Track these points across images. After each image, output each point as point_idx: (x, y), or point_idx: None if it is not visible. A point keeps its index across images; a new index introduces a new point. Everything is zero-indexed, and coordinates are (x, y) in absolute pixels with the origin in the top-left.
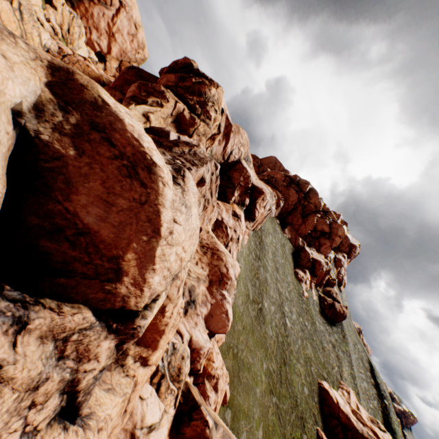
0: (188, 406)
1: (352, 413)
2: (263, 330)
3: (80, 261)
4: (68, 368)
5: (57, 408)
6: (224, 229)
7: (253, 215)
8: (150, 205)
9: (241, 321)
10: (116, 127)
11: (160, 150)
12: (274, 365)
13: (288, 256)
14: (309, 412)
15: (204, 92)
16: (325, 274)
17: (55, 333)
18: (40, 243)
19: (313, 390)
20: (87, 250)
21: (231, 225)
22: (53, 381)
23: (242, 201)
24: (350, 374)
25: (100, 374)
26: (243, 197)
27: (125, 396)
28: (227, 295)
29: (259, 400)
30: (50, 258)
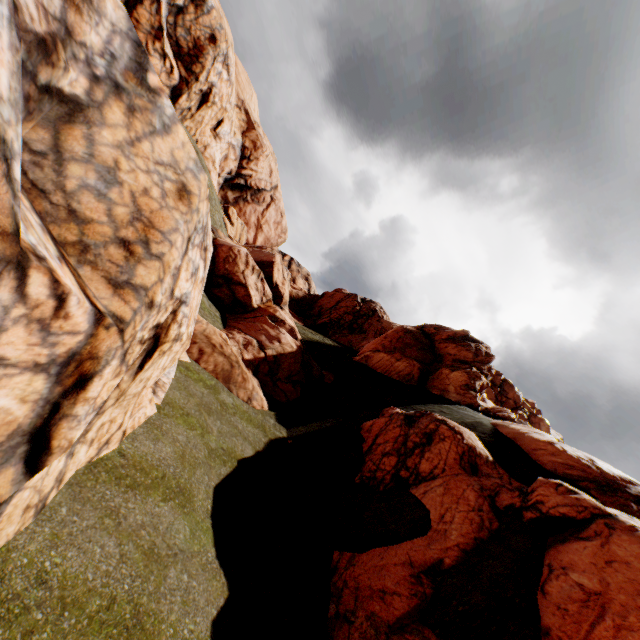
0: None
1: None
2: None
3: None
4: None
5: None
6: None
7: None
8: None
9: None
10: None
11: None
12: None
13: None
14: None
15: (490, 361)
16: None
17: None
18: None
19: None
20: None
21: None
22: None
23: None
24: None
25: None
26: None
27: None
28: None
29: None
30: None
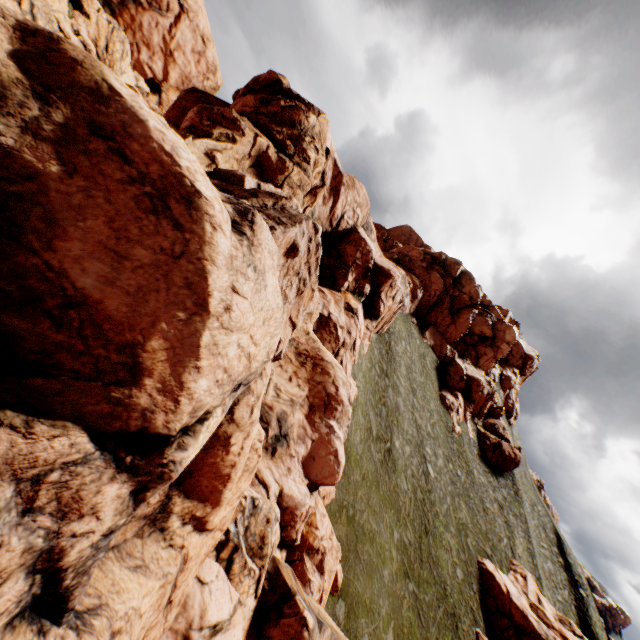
0: (277, 595)
1: (531, 608)
2: (393, 482)
3: (70, 351)
4: (42, 528)
5: (25, 598)
6: (332, 329)
7: (376, 309)
8: (190, 260)
9: (360, 467)
10: (134, 133)
11: None
12: (410, 535)
13: (430, 372)
14: (464, 606)
15: (298, 122)
16: (486, 398)
17: (18, 467)
18: (2, 320)
19: (471, 573)
20: (82, 331)
21: (343, 323)
22: (10, 550)
23: (359, 288)
24: (527, 549)
25: (105, 540)
26: (361, 282)
27: (165, 579)
28: (336, 427)
29: (388, 587)
30: (18, 344)
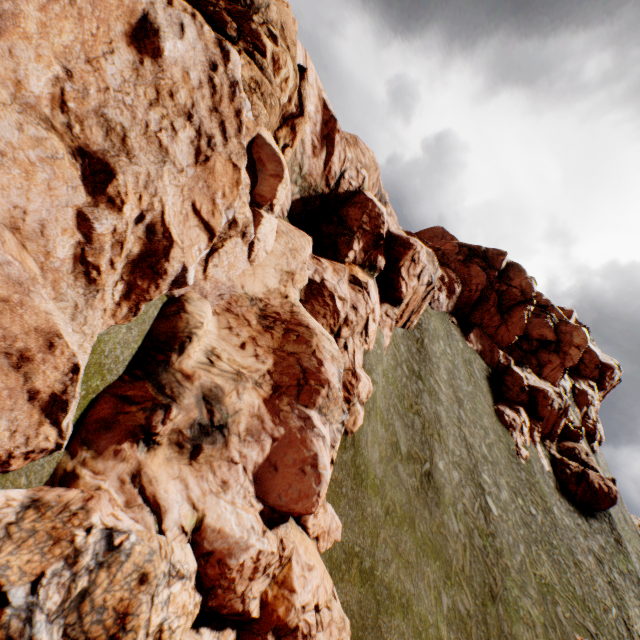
0: None
1: None
2: (436, 520)
3: None
4: None
5: None
6: (328, 300)
7: (396, 290)
8: None
9: (382, 496)
10: None
11: None
12: (468, 601)
13: (480, 381)
14: None
15: None
16: (558, 414)
17: None
18: None
19: None
20: None
21: (344, 294)
22: None
23: (370, 261)
24: None
25: None
26: (372, 253)
27: None
28: (318, 419)
29: None
30: None
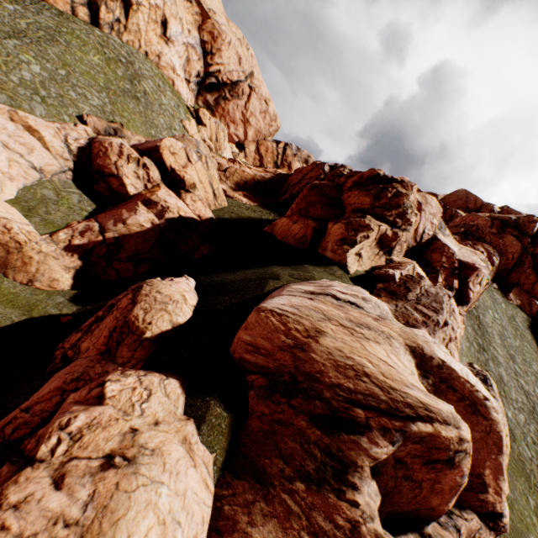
0: None
1: None
2: (515, 451)
3: None
4: None
5: None
6: None
7: (465, 297)
8: (493, 432)
9: None
10: (453, 376)
11: (399, 304)
12: None
13: (523, 332)
14: None
15: (401, 204)
16: None
17: (469, 533)
18: None
19: None
20: None
21: None
22: None
23: (449, 285)
24: None
25: None
26: (449, 279)
27: None
28: None
29: None
30: None
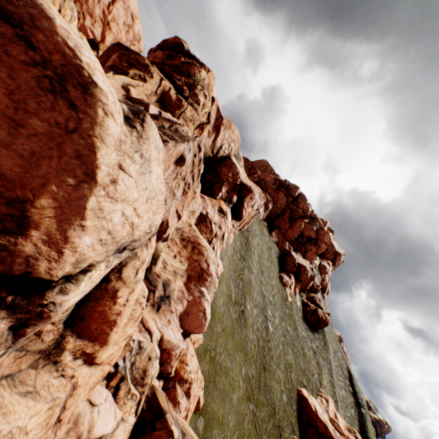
0: (152, 413)
1: (330, 422)
2: (243, 334)
3: None
4: None
5: None
6: (208, 224)
7: (240, 213)
8: (81, 135)
9: (221, 322)
10: (41, 26)
11: None
12: (253, 371)
13: (274, 259)
14: (286, 420)
15: (193, 74)
16: (310, 279)
17: None
18: None
19: (292, 397)
20: None
21: (216, 221)
22: None
23: (229, 198)
24: (330, 381)
25: None
26: (231, 194)
27: (53, 402)
28: (206, 292)
29: (235, 407)
30: None
